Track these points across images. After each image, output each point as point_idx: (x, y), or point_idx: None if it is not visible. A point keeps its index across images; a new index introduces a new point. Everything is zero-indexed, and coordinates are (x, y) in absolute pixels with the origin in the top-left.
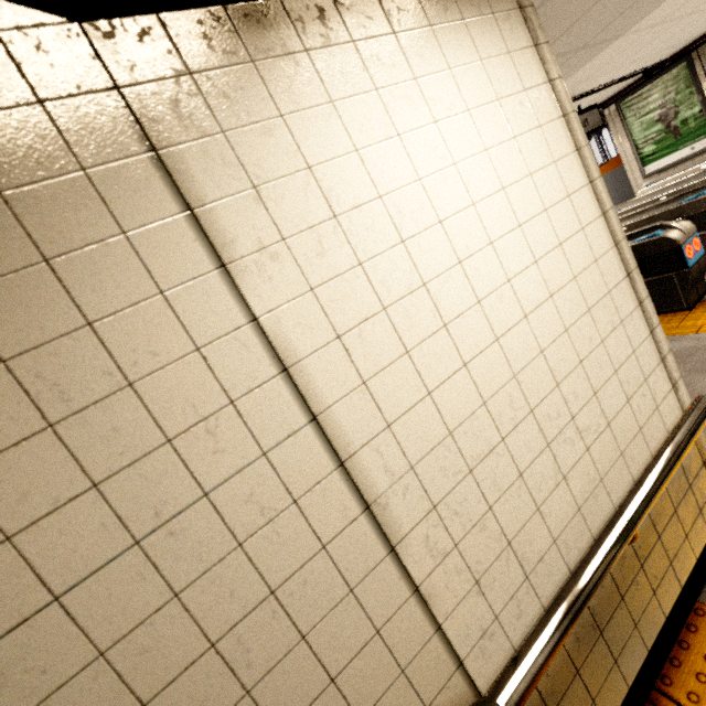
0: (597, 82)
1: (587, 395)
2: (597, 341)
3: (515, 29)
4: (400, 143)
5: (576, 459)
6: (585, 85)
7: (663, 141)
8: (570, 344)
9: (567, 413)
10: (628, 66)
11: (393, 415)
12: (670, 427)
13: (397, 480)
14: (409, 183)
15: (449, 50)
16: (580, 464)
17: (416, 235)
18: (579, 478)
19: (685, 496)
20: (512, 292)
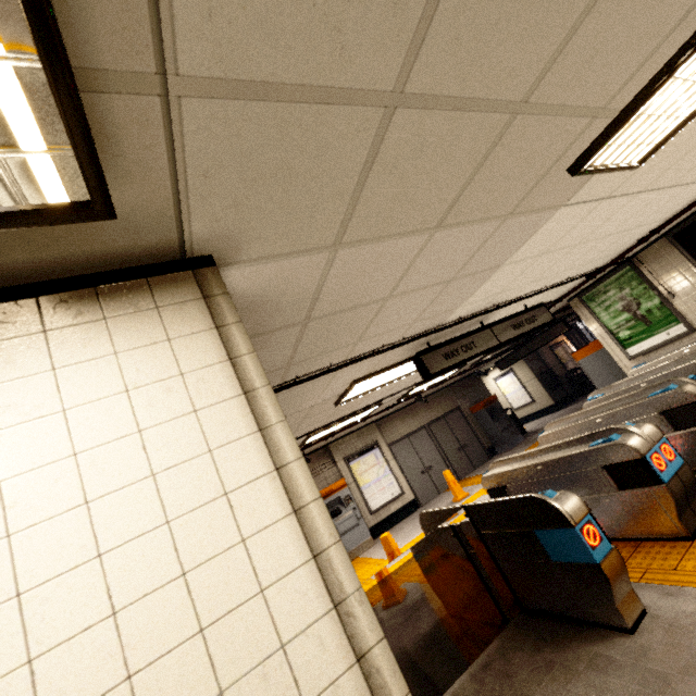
0: (523, 290)
1: None
2: None
3: (190, 316)
4: None
5: None
6: (508, 294)
7: (635, 327)
8: None
9: None
10: (553, 277)
11: None
12: None
13: None
14: None
15: (65, 350)
16: None
17: None
18: None
19: None
20: (29, 684)
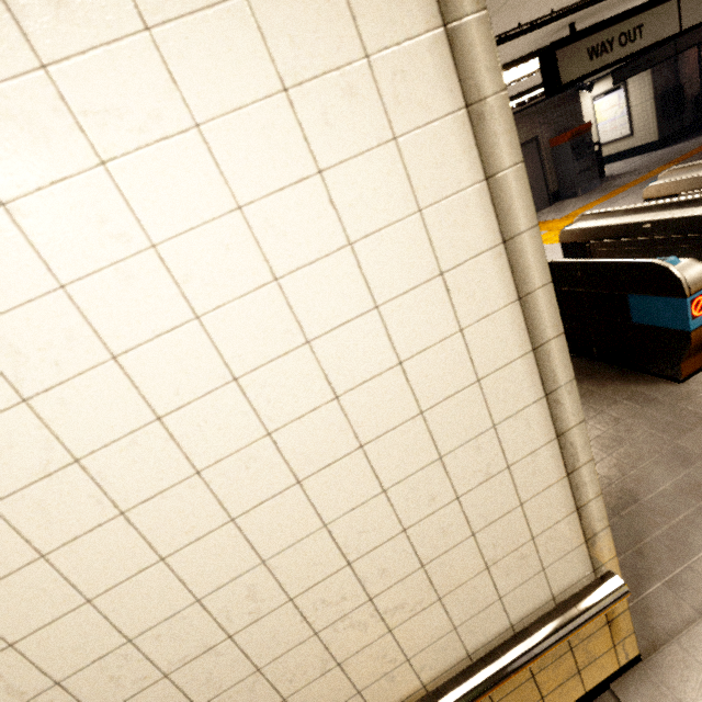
0: None
1: (407, 569)
2: (447, 498)
3: None
4: (10, 220)
5: (366, 643)
6: None
7: None
8: (389, 509)
9: (362, 594)
10: None
11: (18, 632)
12: (560, 589)
13: (32, 698)
14: (37, 296)
15: None
16: (373, 648)
17: (57, 385)
18: (367, 661)
19: (558, 660)
20: (274, 450)
